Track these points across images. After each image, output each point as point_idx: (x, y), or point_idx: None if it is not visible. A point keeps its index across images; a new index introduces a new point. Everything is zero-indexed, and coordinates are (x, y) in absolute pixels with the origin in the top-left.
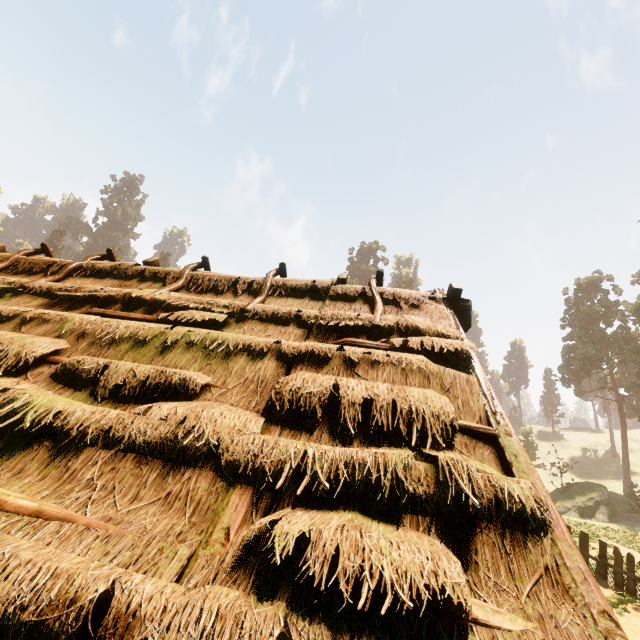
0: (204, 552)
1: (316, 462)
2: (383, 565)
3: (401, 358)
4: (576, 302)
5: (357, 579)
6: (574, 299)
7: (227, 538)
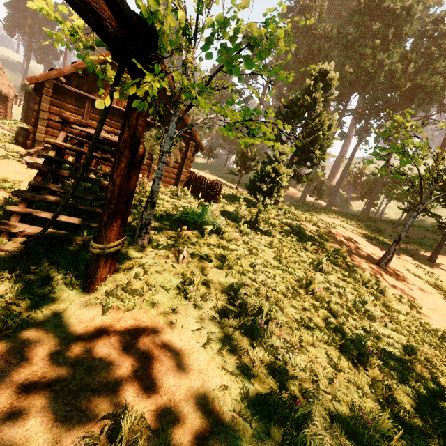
0: None
1: None
2: None
3: None
4: None
5: None
6: None
7: None
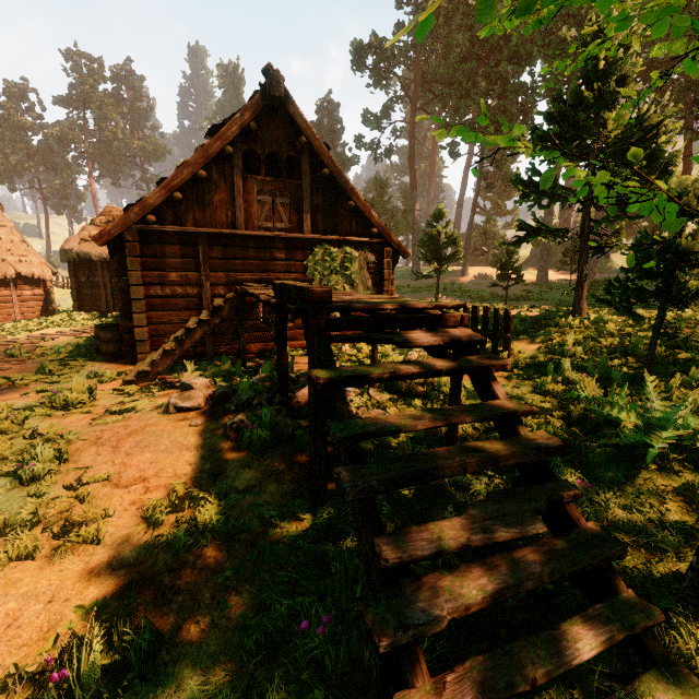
0: (3, 255)
1: (8, 247)
2: (23, 253)
3: (4, 229)
4: (7, 105)
5: (20, 255)
6: (5, 102)
7: (4, 254)
